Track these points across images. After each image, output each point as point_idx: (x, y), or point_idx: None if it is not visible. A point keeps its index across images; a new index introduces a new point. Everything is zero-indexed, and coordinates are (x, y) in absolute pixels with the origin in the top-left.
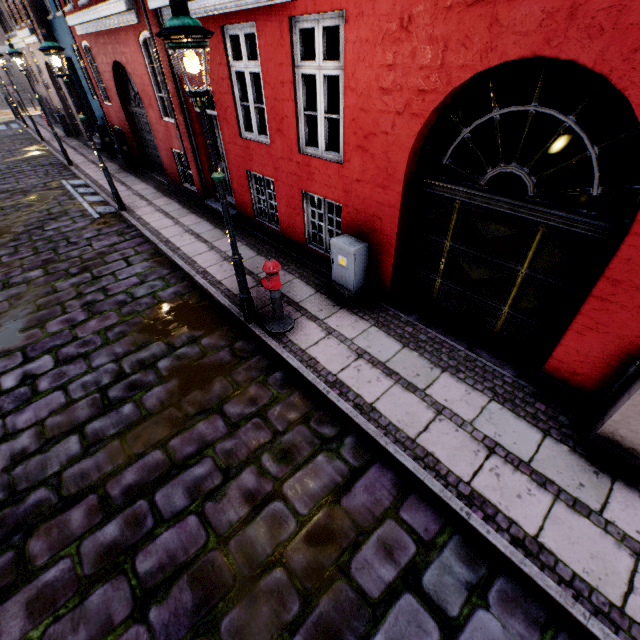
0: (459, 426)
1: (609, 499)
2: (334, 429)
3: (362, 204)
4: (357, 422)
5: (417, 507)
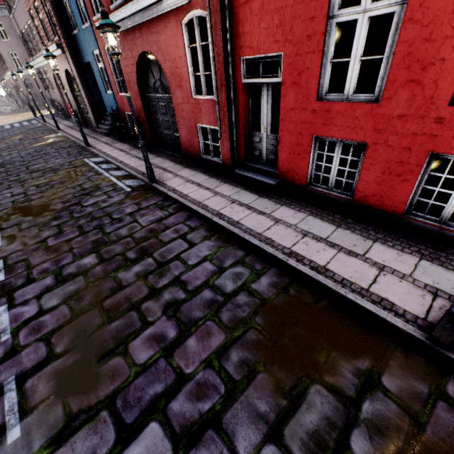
0: None
1: None
2: None
3: None
4: None
5: None
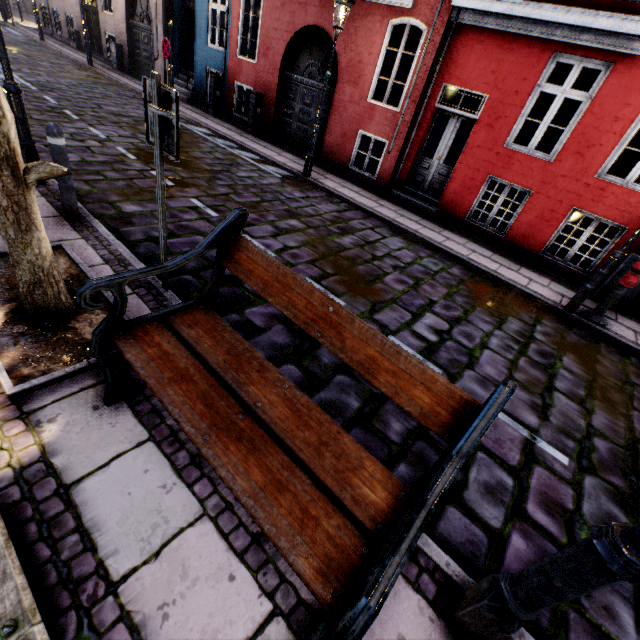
0: None
1: None
2: None
3: None
4: None
5: None
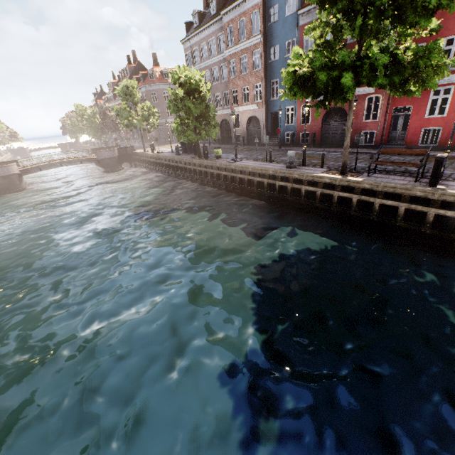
0: None
1: None
2: None
3: None
4: None
5: None
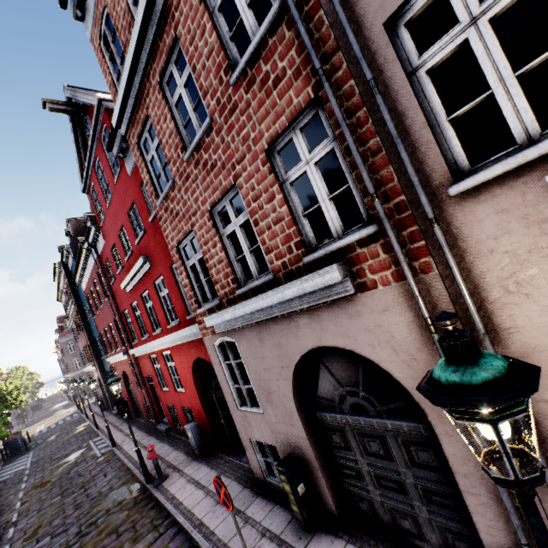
0: (212, 497)
1: (251, 504)
2: (162, 520)
3: (195, 406)
4: (171, 511)
5: (178, 539)
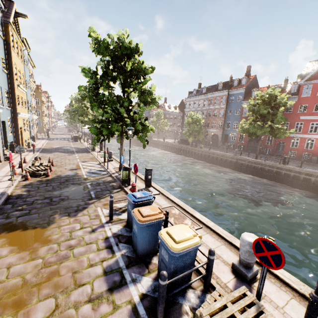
0: None
1: None
2: None
3: (315, 153)
4: None
5: None
